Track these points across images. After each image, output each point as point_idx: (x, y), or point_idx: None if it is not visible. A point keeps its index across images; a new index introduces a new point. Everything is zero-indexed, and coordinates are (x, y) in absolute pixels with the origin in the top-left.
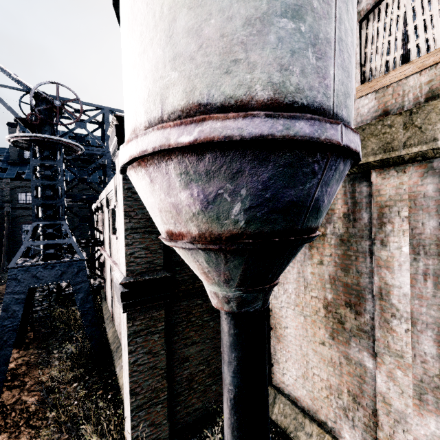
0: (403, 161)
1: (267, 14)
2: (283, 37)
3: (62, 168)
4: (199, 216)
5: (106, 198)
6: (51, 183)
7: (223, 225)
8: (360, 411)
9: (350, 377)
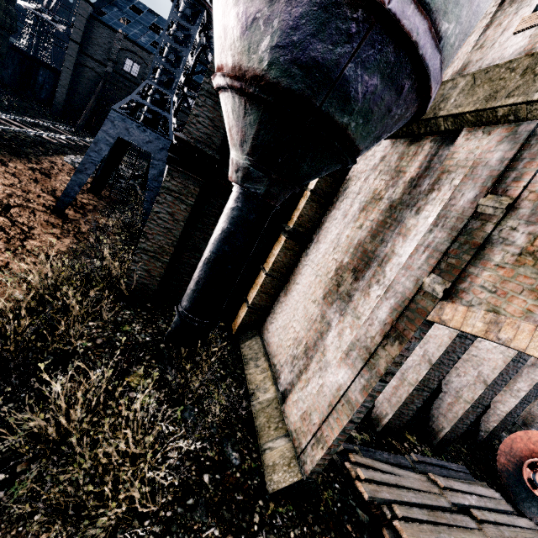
0: (496, 119)
1: None
2: None
3: (195, 36)
4: (237, 44)
5: None
6: (178, 48)
7: (250, 60)
8: (303, 360)
9: (314, 332)
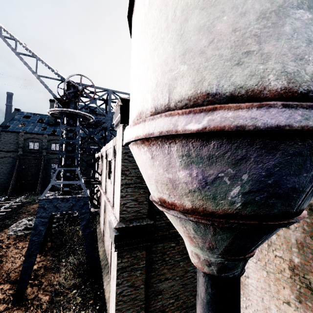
0: None
1: (283, 7)
2: (299, 27)
3: (79, 131)
4: (195, 193)
5: (105, 152)
6: (72, 142)
7: (218, 204)
8: None
9: None
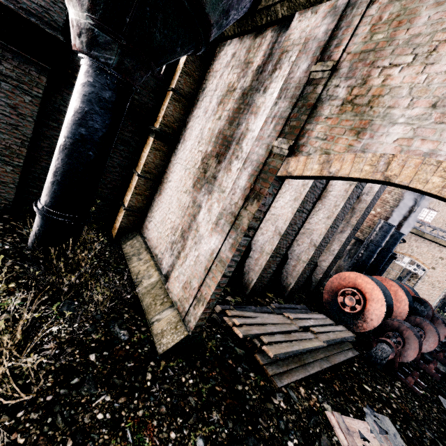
0: None
1: None
2: None
3: None
4: None
5: None
6: None
7: None
8: (181, 243)
9: (188, 217)
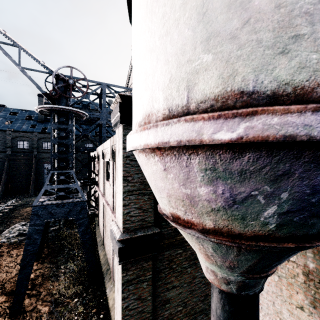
0: None
1: None
2: None
3: (73, 130)
4: (219, 212)
5: (102, 152)
6: (64, 142)
7: (247, 226)
8: None
9: None
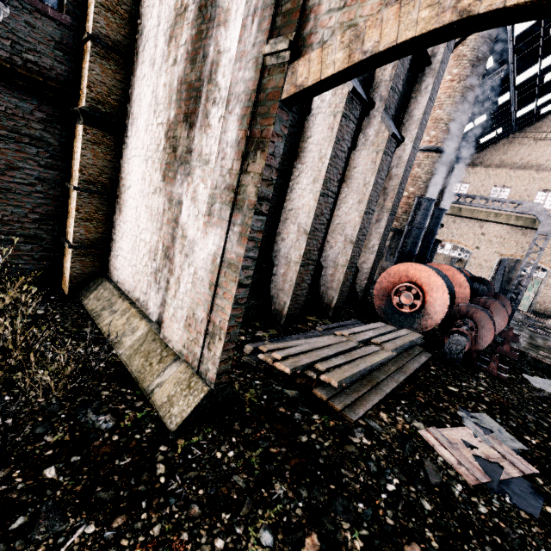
0: None
1: None
2: None
3: None
4: None
5: None
6: None
7: None
8: (167, 267)
9: (168, 225)
